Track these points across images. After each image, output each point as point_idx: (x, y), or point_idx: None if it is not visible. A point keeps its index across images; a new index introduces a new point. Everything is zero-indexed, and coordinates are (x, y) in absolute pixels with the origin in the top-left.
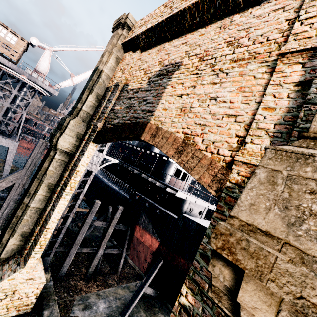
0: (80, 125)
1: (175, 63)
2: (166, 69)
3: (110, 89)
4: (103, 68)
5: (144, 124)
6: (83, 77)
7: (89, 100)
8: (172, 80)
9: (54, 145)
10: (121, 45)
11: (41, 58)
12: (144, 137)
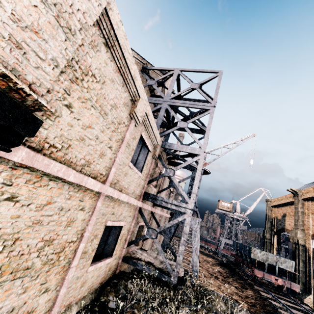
0: (269, 231)
1: (285, 214)
2: (284, 215)
3: (272, 219)
4: (268, 214)
5: (284, 228)
6: (253, 206)
7: (268, 223)
8: (285, 218)
9: (265, 238)
10: (270, 206)
11: (236, 206)
12: (285, 231)
